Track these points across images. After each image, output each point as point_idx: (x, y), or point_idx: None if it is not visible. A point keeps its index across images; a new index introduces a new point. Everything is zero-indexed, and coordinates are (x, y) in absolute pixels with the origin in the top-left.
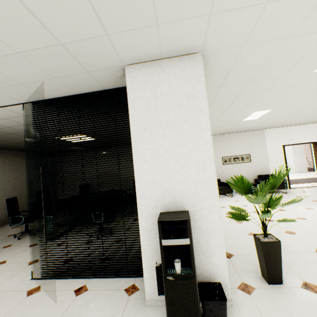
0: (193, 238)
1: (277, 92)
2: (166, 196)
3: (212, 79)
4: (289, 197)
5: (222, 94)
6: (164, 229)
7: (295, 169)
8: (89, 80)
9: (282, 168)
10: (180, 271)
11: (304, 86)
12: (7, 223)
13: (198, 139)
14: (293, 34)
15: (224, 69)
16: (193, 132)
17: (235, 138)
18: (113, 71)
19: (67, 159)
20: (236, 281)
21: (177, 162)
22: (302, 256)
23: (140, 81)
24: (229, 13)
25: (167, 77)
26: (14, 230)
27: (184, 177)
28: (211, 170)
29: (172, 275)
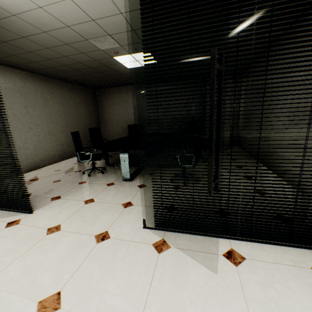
0: None
1: None
2: None
3: None
4: None
5: None
6: None
7: None
8: None
9: None
10: None
11: None
12: (65, 159)
13: None
14: None
15: None
16: None
17: None
18: None
19: (109, 96)
20: None
21: None
22: None
23: None
24: None
25: None
26: (76, 166)
27: None
28: None
29: None
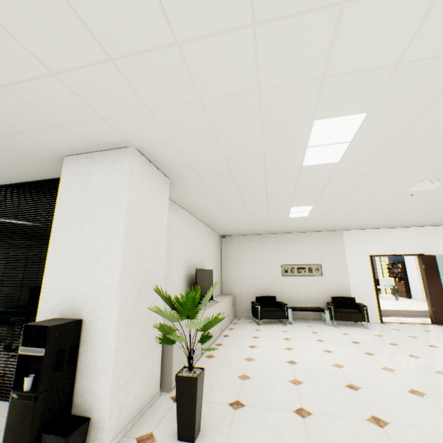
0: (82, 355)
1: (288, 185)
2: (67, 299)
3: (179, 170)
4: (363, 334)
5: (214, 185)
6: (25, 334)
7: (423, 295)
8: (40, 168)
9: (369, 289)
10: (28, 389)
11: (318, 181)
12: None
13: (111, 237)
14: (217, 132)
15: (180, 161)
16: (108, 228)
17: (300, 240)
18: (57, 161)
19: None
20: (145, 430)
21: (86, 261)
22: (268, 413)
23: (74, 173)
24: (121, 117)
25: (98, 169)
26: None
27: (90, 279)
28: (116, 273)
29: (18, 392)
